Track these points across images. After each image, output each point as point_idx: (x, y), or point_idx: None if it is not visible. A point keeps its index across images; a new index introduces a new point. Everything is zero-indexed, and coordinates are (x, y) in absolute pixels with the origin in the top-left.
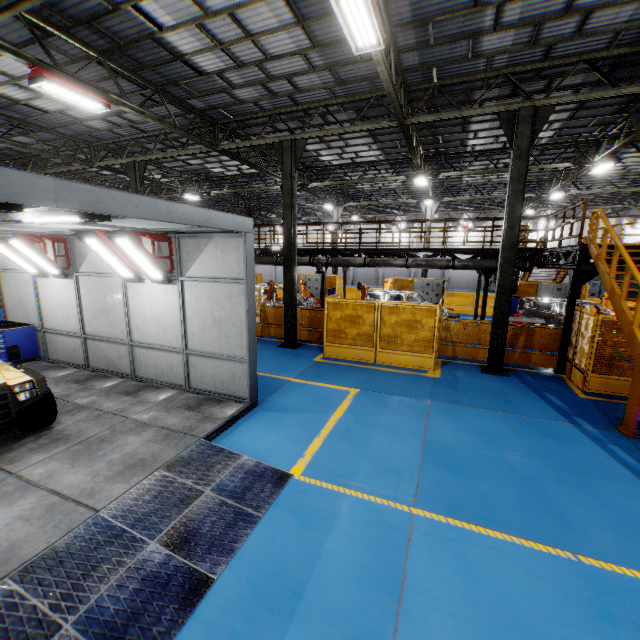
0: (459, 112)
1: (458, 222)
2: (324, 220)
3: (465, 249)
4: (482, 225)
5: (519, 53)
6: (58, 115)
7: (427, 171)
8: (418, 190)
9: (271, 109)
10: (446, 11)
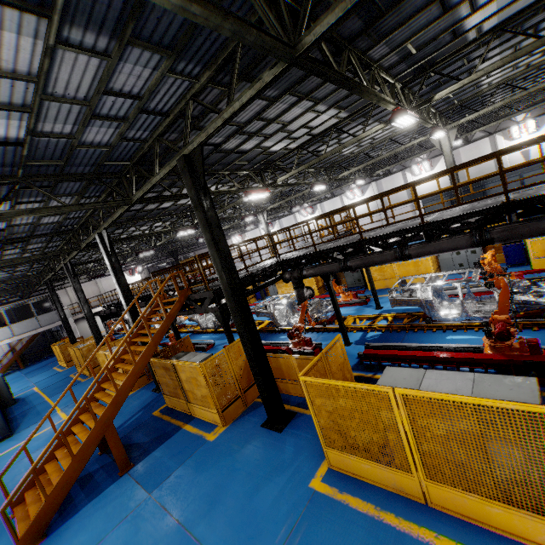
0: (88, 239)
1: (345, 193)
2: (259, 223)
3: (198, 282)
4: (368, 187)
5: (73, 213)
6: (1, 278)
7: (196, 220)
8: (261, 202)
9: (57, 249)
10: (4, 233)
